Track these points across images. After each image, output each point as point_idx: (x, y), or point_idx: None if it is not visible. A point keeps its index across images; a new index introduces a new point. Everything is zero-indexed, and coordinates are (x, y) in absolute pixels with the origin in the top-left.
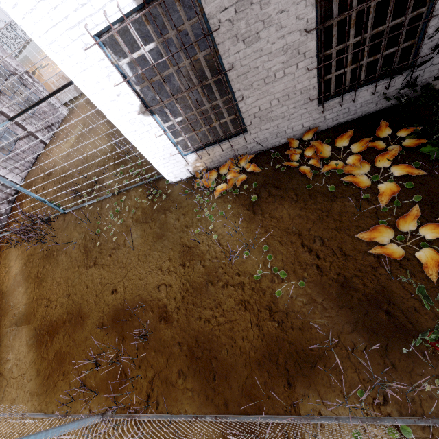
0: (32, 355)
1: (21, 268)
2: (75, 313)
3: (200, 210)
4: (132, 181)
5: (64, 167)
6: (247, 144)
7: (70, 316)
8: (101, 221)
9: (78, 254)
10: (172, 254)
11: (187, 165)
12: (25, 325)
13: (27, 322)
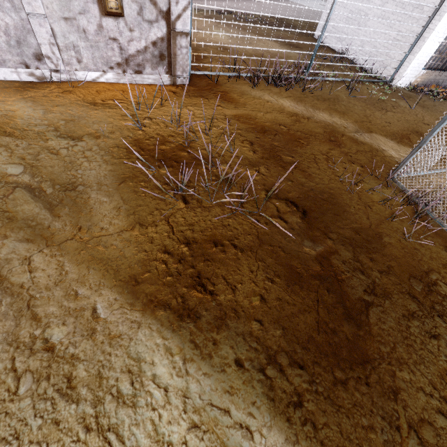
0: (406, 148)
1: (295, 103)
2: (409, 130)
3: (442, 98)
4: (371, 75)
5: (246, 50)
6: (440, 79)
7: (408, 132)
8: (357, 91)
9: (361, 104)
10: (441, 114)
11: (415, 77)
12: (370, 133)
13: (370, 131)
